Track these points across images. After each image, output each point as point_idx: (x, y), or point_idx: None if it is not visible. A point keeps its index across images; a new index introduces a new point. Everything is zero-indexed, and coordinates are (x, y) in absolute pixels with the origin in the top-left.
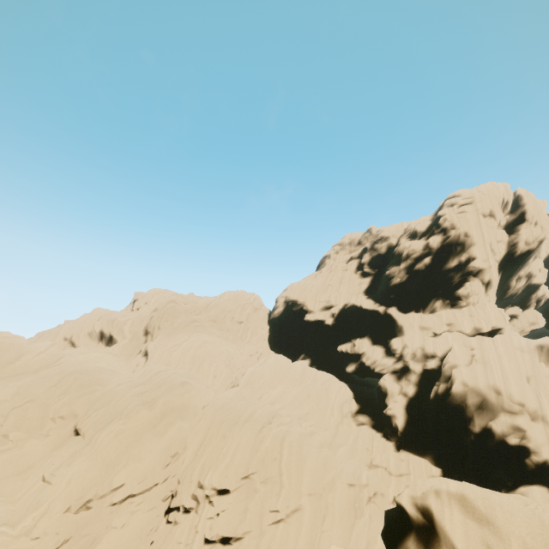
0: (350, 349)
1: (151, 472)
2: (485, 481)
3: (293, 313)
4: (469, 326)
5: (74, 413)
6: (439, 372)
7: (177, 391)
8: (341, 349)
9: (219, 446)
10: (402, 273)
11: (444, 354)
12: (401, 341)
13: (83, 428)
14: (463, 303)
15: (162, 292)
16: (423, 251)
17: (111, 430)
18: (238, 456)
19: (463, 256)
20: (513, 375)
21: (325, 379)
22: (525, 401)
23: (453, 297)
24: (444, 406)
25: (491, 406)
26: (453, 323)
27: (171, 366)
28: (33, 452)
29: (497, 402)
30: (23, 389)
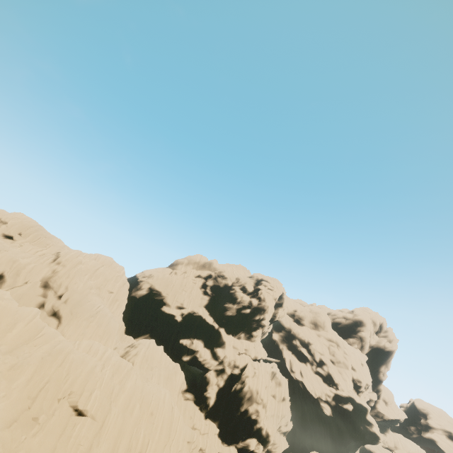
0: (189, 345)
1: (127, 444)
2: (233, 436)
3: (153, 300)
4: (254, 354)
5: (70, 392)
6: (237, 376)
7: (131, 376)
8: (183, 342)
9: (150, 421)
10: (234, 310)
11: (242, 367)
12: (224, 352)
13: (91, 410)
14: (253, 339)
15: (38, 226)
16: (248, 304)
17: (114, 413)
18: (165, 429)
19: (262, 316)
20: (264, 385)
21: (174, 364)
22: (264, 398)
23: (250, 334)
24: (236, 396)
25: (253, 399)
26: (247, 350)
27: (86, 337)
28: (49, 433)
29: (255, 397)
30: (39, 368)
